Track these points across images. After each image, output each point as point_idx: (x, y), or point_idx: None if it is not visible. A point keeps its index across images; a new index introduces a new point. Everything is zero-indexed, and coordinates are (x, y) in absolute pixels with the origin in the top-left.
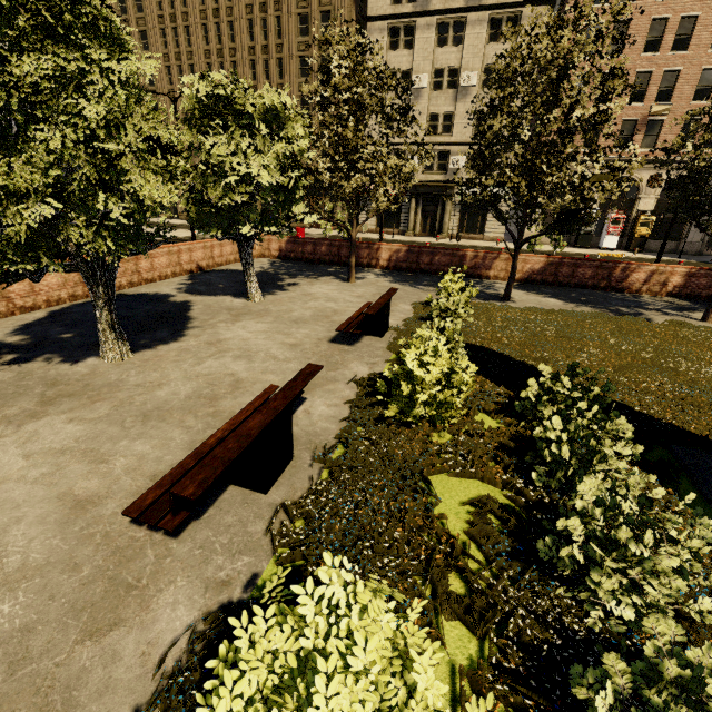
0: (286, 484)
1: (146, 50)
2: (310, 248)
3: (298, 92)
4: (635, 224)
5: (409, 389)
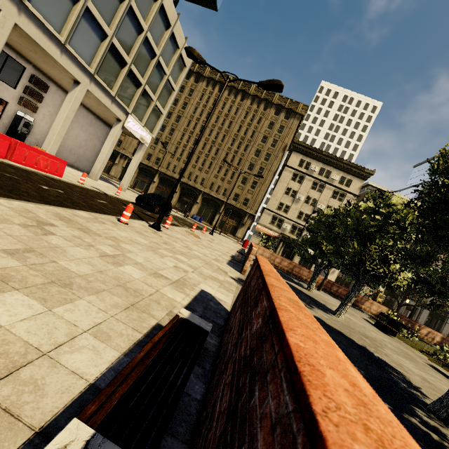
0: None
1: (176, 122)
2: (279, 260)
3: (243, 174)
4: (376, 295)
5: None
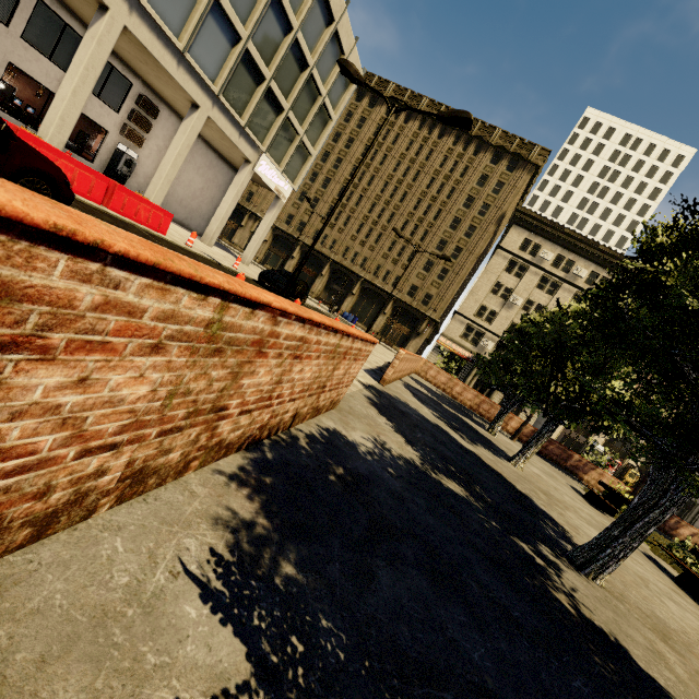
0: None
1: (334, 168)
2: (460, 389)
3: (428, 256)
4: (625, 471)
5: None
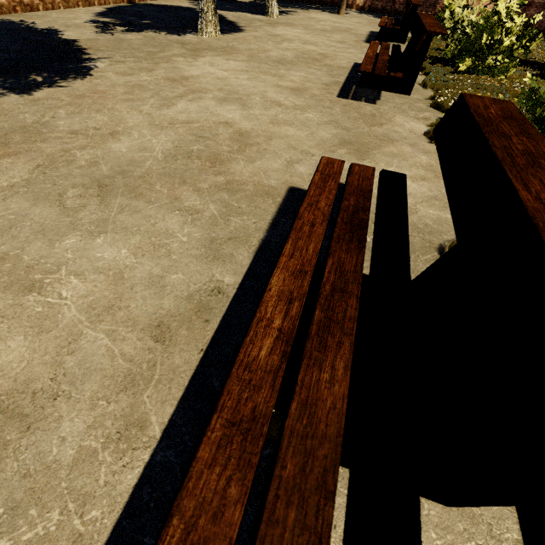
0: (417, 94)
1: None
2: None
3: None
4: None
5: (488, 42)
